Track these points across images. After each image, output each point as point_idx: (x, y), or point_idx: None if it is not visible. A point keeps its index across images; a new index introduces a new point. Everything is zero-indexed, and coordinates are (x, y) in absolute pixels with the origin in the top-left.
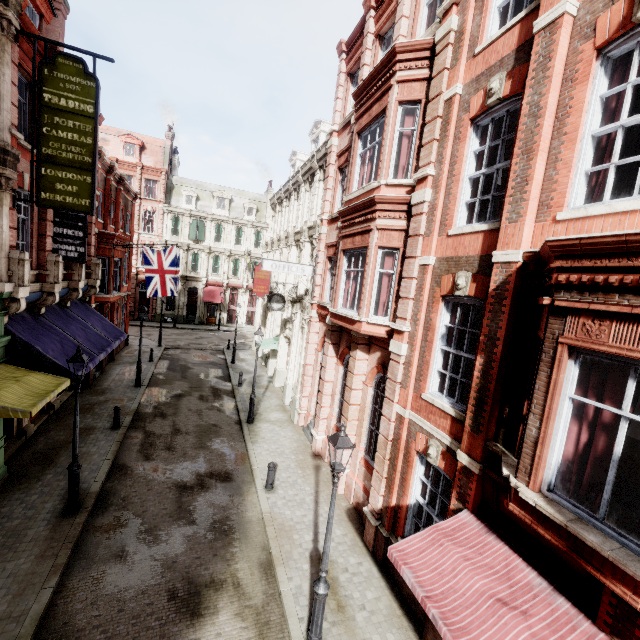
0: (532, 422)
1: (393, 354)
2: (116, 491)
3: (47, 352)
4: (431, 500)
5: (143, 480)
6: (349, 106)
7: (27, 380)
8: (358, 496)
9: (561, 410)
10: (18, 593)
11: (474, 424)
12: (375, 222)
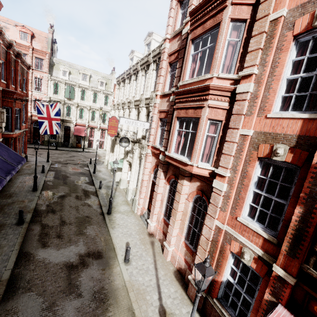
0: None
1: (215, 189)
2: (22, 275)
3: None
4: (237, 280)
5: (42, 264)
6: (178, 23)
7: None
8: (181, 264)
9: None
10: None
11: (290, 251)
12: (207, 102)
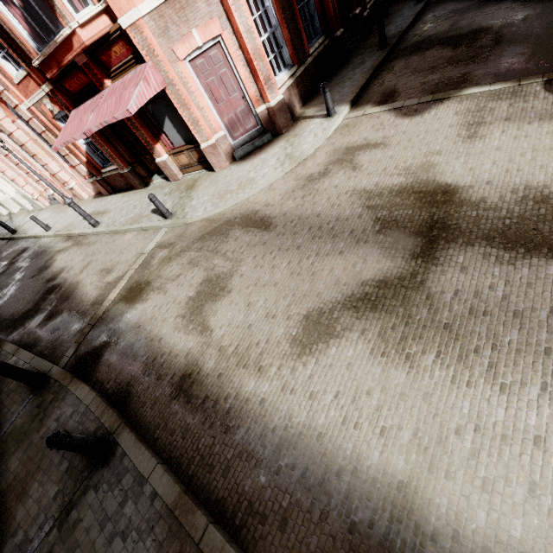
0: (2, 23)
1: None
2: None
3: None
4: (87, 137)
5: None
6: None
7: None
8: (89, 186)
9: None
10: None
11: (25, 63)
12: None
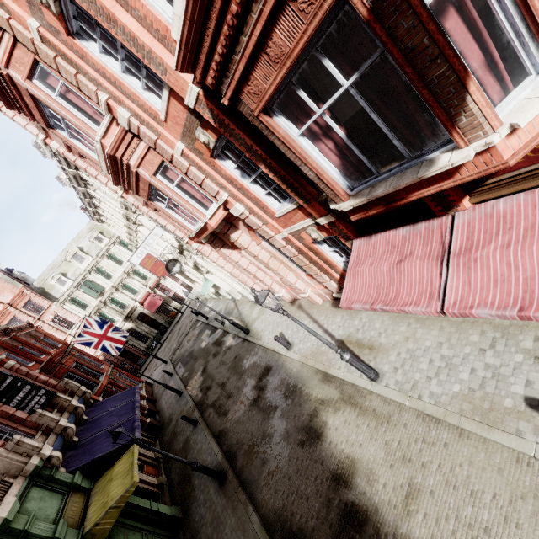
0: (305, 171)
1: (240, 216)
2: (230, 445)
3: (106, 450)
4: (347, 253)
5: (235, 424)
6: None
7: (116, 473)
8: (328, 293)
9: (305, 148)
10: (243, 532)
11: (304, 200)
12: (131, 166)
